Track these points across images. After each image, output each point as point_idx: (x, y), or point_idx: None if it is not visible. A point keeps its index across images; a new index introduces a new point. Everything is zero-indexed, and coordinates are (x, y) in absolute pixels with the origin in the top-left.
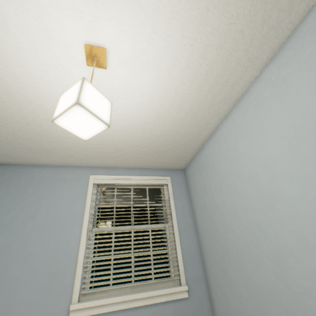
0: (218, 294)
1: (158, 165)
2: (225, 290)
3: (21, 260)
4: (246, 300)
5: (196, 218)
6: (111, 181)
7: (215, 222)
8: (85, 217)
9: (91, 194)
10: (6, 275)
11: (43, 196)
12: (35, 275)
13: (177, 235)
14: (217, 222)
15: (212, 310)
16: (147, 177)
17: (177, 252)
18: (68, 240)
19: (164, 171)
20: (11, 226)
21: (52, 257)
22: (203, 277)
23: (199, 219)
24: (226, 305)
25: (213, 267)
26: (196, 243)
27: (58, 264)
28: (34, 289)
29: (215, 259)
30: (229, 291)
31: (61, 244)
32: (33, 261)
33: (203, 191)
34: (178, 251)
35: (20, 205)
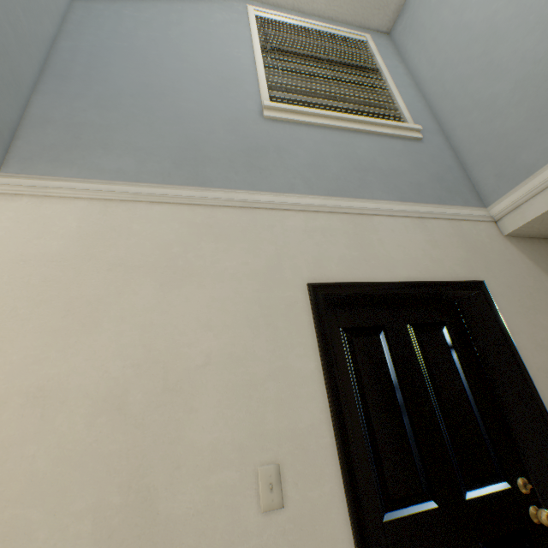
0: (472, 119)
1: (352, 8)
2: (488, 93)
3: (178, 58)
4: (536, 46)
5: (419, 76)
6: (280, 20)
7: (466, 22)
8: (254, 41)
9: (254, 23)
10: (161, 65)
11: (184, 10)
12: (203, 75)
13: (394, 88)
14: (472, 16)
15: (457, 159)
16: (334, 28)
17: (397, 101)
18: (237, 56)
19: (357, 29)
20: (150, 26)
21: (219, 66)
22: (439, 131)
23: (428, 66)
24: (489, 113)
25: (461, 96)
26: (422, 102)
27: (230, 73)
28: (205, 85)
29: (466, 79)
30: (497, 83)
31: (229, 58)
32: (194, 63)
33: (437, 11)
34: (398, 101)
35: (154, 10)
